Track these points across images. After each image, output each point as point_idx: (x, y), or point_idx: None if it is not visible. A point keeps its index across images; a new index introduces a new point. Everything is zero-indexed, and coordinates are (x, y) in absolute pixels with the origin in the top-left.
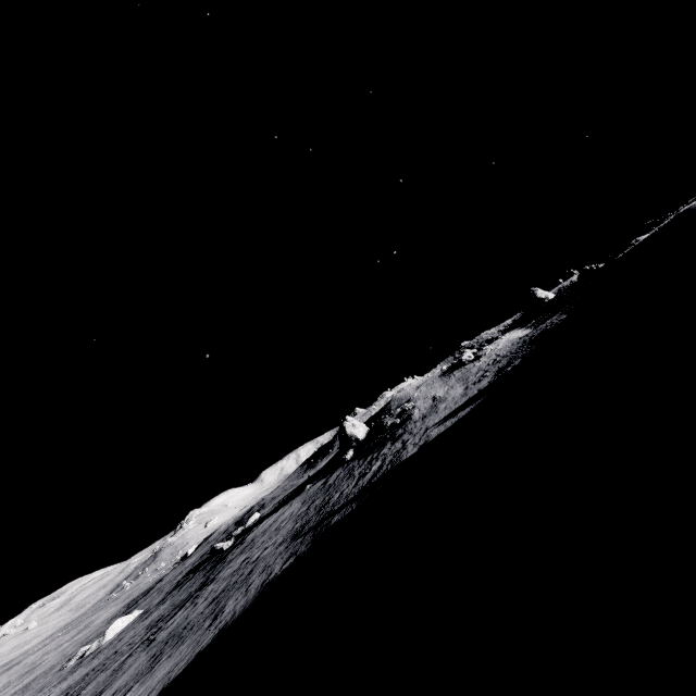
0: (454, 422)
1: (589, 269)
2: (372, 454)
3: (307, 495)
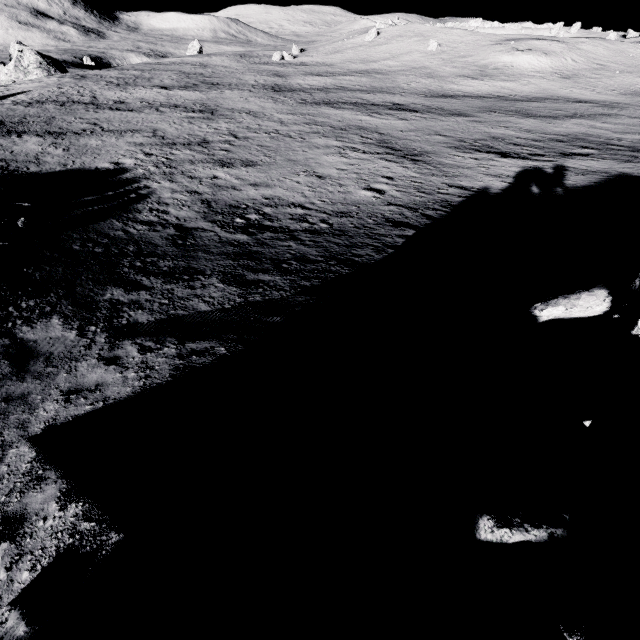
0: None
1: None
2: None
3: None
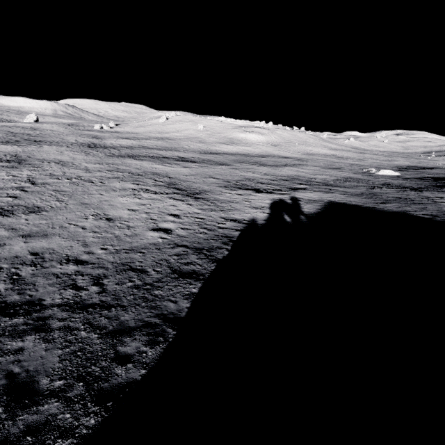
0: None
1: None
2: None
3: None
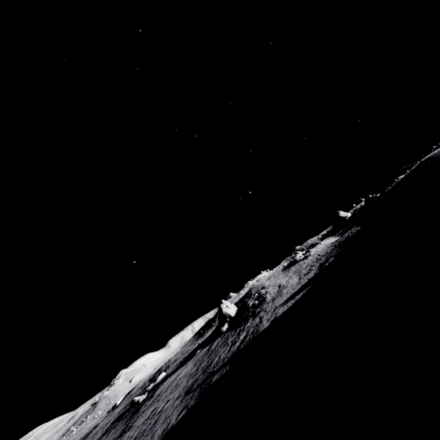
0: (293, 303)
1: (371, 197)
2: (240, 326)
3: (197, 358)
